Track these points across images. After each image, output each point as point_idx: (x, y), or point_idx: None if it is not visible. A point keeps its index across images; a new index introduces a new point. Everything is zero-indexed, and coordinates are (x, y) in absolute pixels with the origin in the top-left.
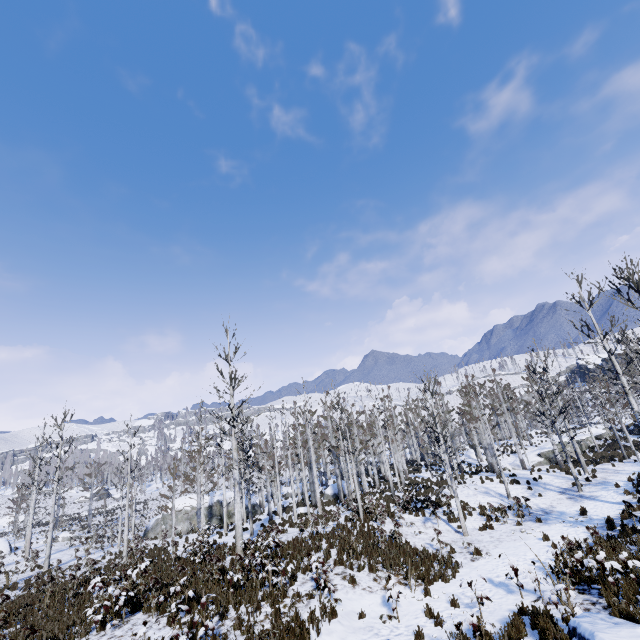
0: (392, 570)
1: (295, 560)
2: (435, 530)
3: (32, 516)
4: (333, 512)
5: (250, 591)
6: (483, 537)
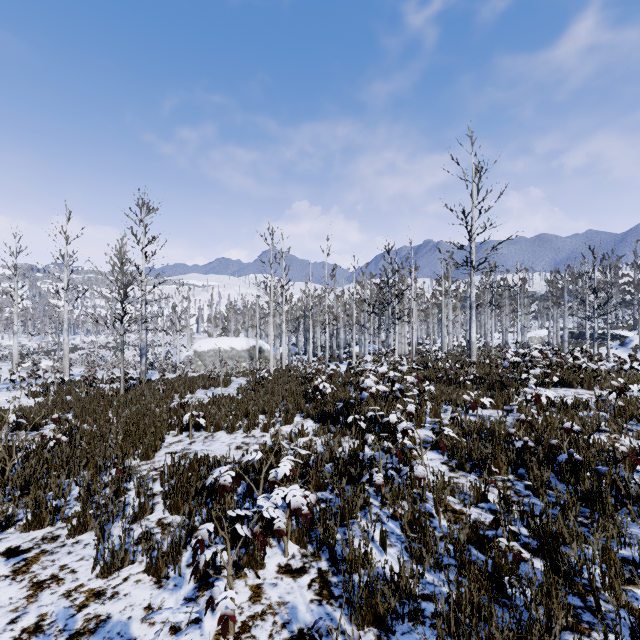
0: None
1: None
2: (617, 362)
3: (67, 328)
4: (494, 349)
5: None
6: None
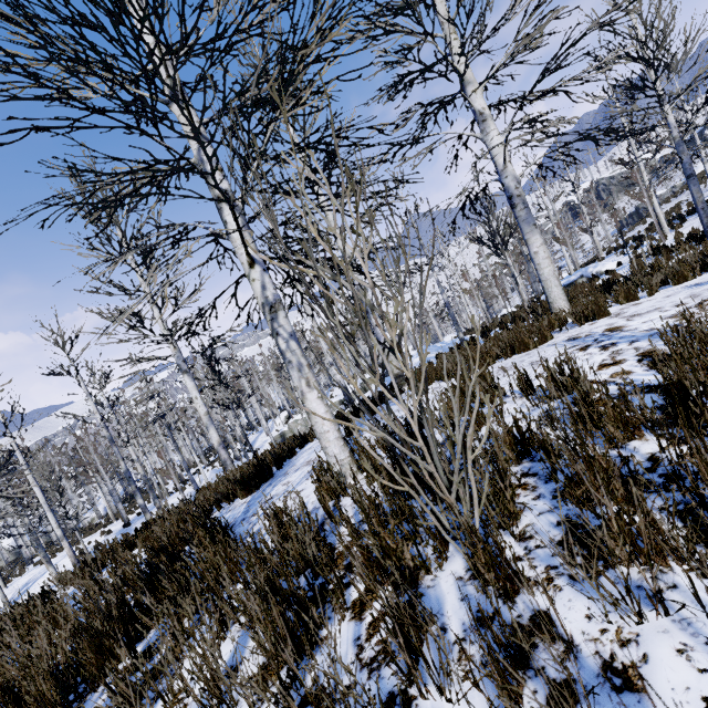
0: None
1: None
2: None
3: None
4: None
5: None
6: None
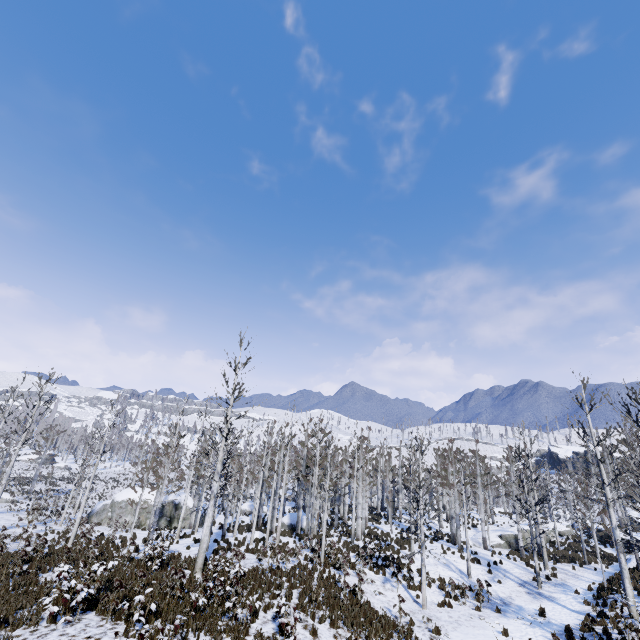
0: (353, 630)
1: (255, 593)
2: (399, 596)
3: None
4: (297, 549)
5: (210, 618)
6: (441, 614)
